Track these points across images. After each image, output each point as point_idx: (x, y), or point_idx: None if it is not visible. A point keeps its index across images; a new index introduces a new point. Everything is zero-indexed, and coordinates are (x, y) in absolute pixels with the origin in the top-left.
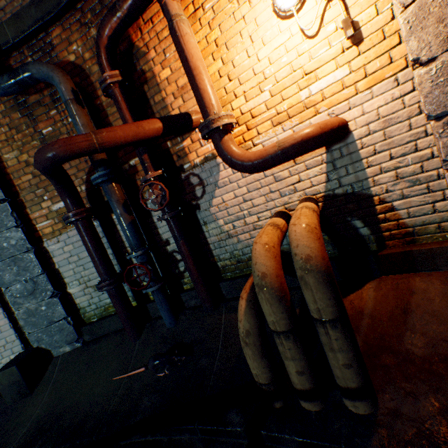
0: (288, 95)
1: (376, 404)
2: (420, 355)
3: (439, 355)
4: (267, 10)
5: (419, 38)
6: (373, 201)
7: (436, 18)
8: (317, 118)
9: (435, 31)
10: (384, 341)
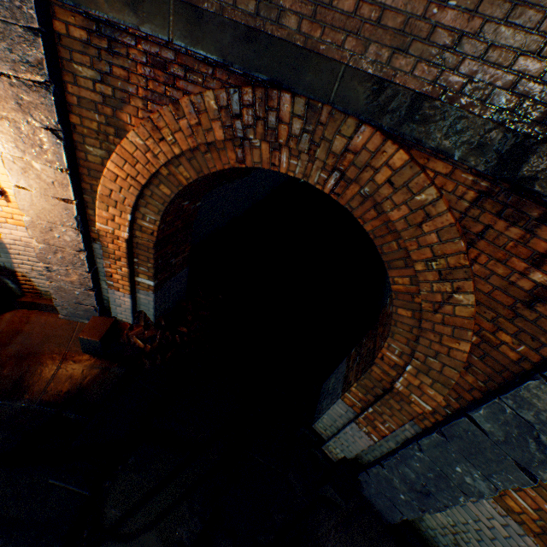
0: None
1: None
2: (12, 355)
3: (20, 355)
4: None
5: (34, 232)
6: (20, 275)
7: (41, 231)
8: None
9: (41, 235)
10: None
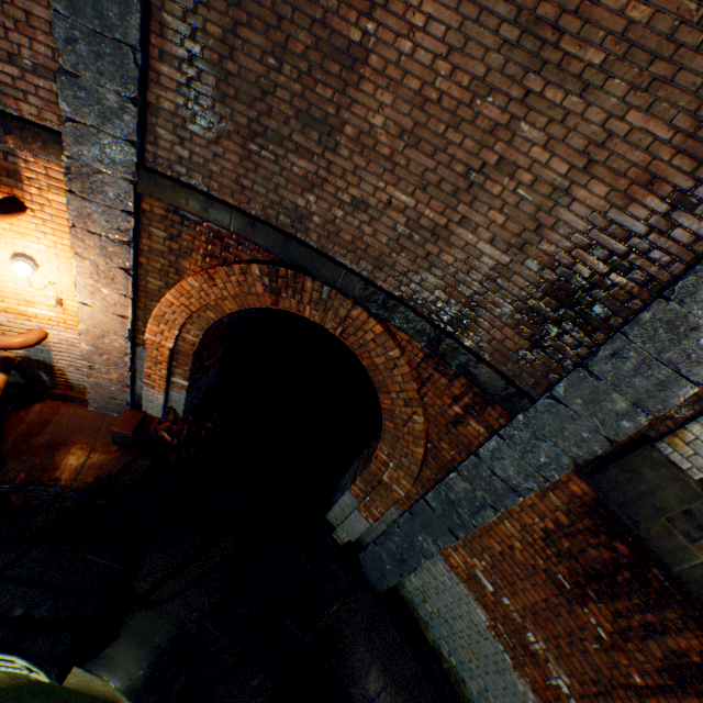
0: (10, 302)
1: (7, 467)
2: (43, 444)
3: (51, 444)
4: (5, 255)
5: (86, 338)
6: (57, 369)
7: (94, 337)
8: (30, 323)
9: (92, 340)
10: (30, 437)
